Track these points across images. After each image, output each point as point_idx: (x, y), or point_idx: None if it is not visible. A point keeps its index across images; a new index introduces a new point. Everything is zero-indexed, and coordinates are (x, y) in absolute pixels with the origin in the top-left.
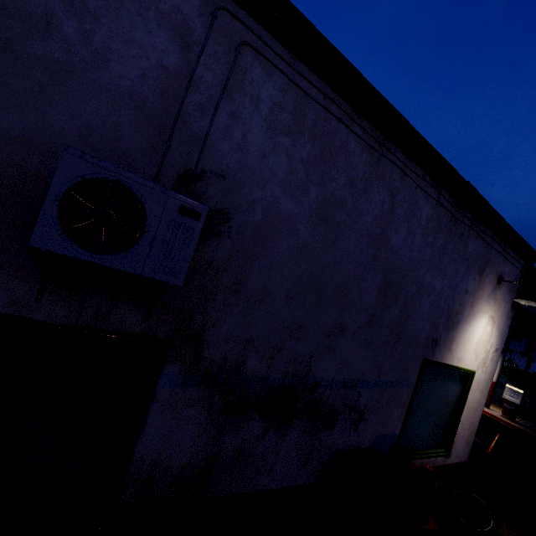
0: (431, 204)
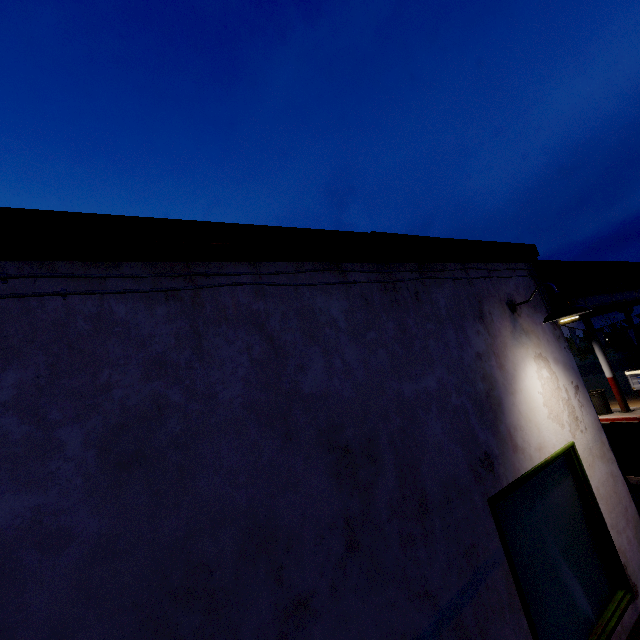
0: (339, 292)
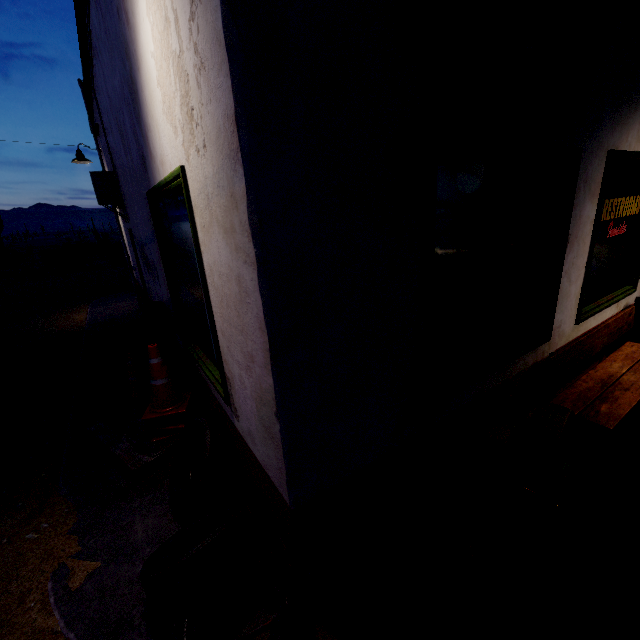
0: None
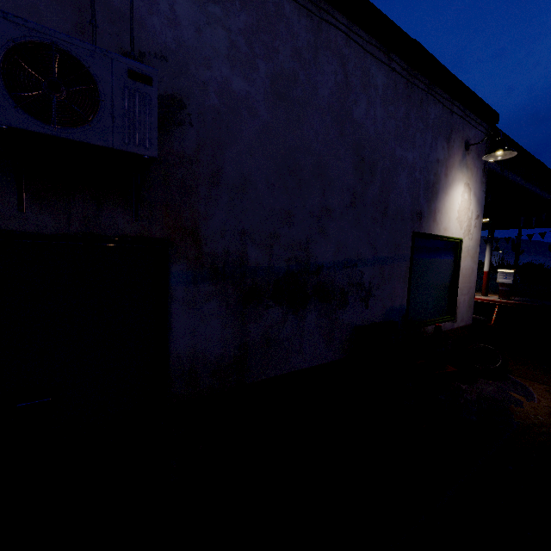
0: (384, 71)
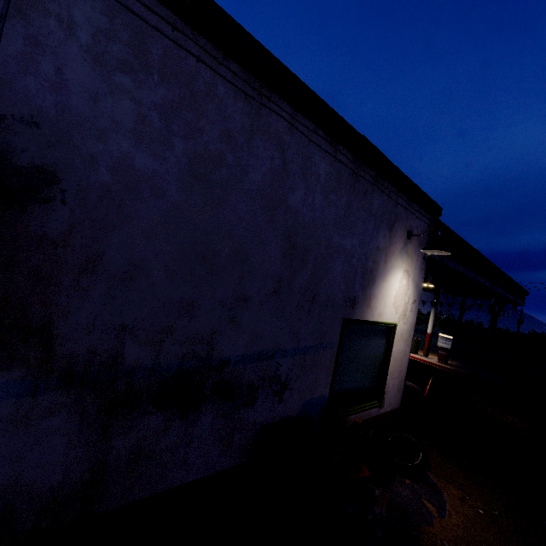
0: (328, 160)
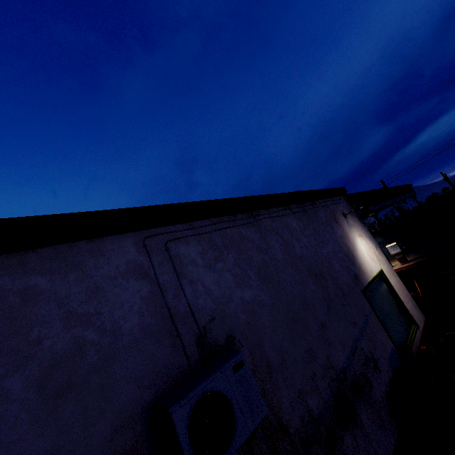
0: (292, 217)
